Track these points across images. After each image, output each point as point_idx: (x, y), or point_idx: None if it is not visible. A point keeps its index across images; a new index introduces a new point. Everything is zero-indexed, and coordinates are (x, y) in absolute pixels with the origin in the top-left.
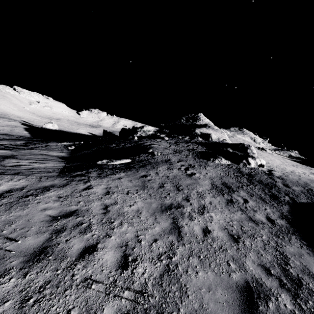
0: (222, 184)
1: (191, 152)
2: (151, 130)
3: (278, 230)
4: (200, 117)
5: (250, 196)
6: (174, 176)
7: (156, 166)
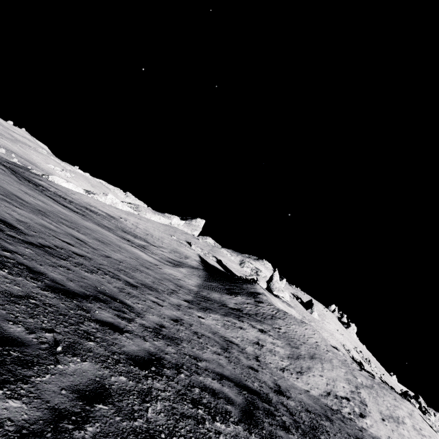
0: None
1: None
2: None
3: None
4: (194, 219)
5: None
6: None
7: None
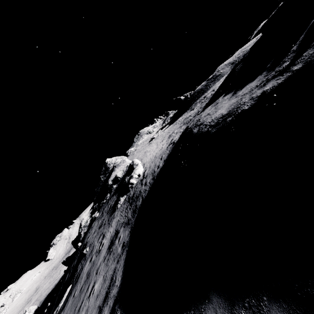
0: (114, 234)
1: (108, 214)
2: (88, 218)
3: (122, 252)
4: (108, 163)
5: (124, 227)
6: (91, 267)
7: (84, 269)
